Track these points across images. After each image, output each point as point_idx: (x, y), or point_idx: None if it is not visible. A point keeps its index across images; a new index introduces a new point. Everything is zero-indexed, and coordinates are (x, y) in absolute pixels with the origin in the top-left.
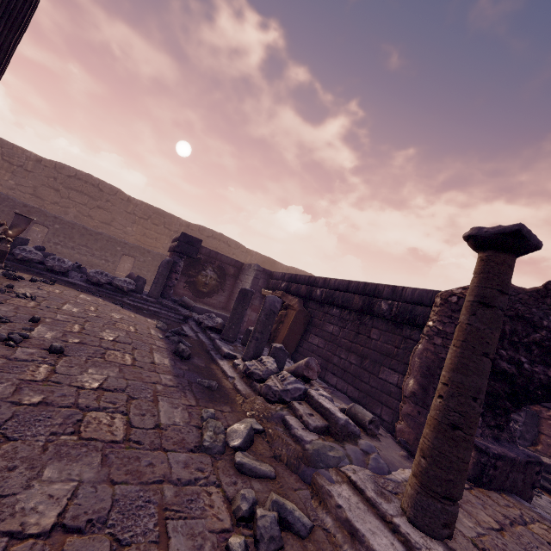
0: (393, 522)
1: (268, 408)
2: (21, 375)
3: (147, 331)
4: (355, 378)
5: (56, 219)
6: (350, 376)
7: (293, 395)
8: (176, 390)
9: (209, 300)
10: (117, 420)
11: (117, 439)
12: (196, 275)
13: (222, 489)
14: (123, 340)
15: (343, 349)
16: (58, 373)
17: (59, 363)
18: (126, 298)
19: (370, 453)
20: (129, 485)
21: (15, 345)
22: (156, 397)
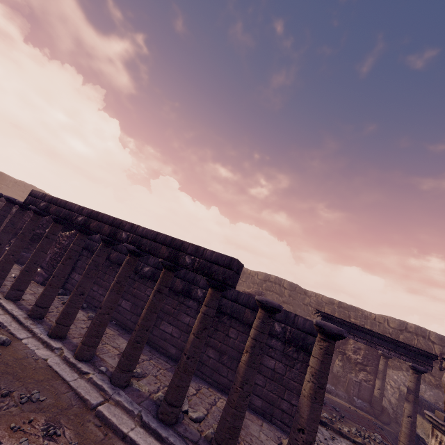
0: None
1: None
2: None
3: None
4: None
5: None
6: None
7: None
8: None
9: None
10: None
11: None
12: None
13: None
14: None
15: None
16: None
17: None
18: None
19: None
20: None
21: None
22: None
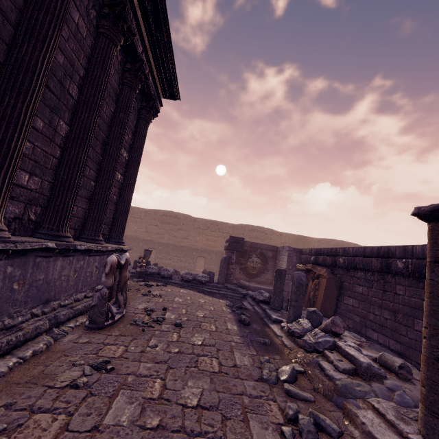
0: (408, 437)
1: (306, 356)
2: (167, 339)
3: (221, 308)
4: (393, 332)
5: (159, 243)
6: (388, 330)
7: (324, 346)
8: (243, 345)
9: (259, 279)
10: (214, 361)
11: (215, 371)
12: (246, 262)
13: (277, 403)
14: (208, 316)
15: (375, 306)
16: (182, 337)
17: (181, 332)
18: (205, 287)
19: (395, 390)
20: (225, 394)
21: (161, 323)
22: (232, 349)
